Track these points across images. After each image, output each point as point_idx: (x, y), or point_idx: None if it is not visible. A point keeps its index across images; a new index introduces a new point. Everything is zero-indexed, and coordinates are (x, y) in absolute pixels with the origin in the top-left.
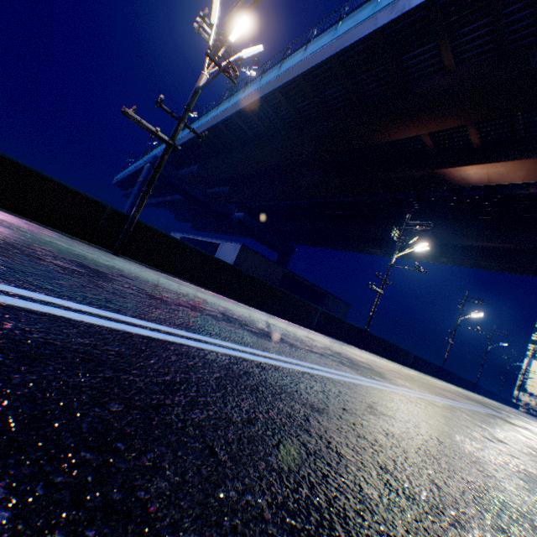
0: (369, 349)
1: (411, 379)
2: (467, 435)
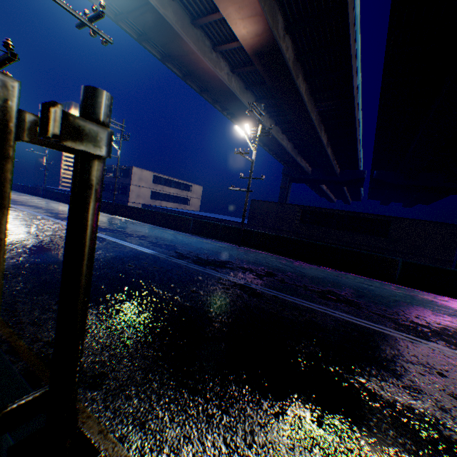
0: (265, 249)
1: (112, 230)
2: (14, 213)
